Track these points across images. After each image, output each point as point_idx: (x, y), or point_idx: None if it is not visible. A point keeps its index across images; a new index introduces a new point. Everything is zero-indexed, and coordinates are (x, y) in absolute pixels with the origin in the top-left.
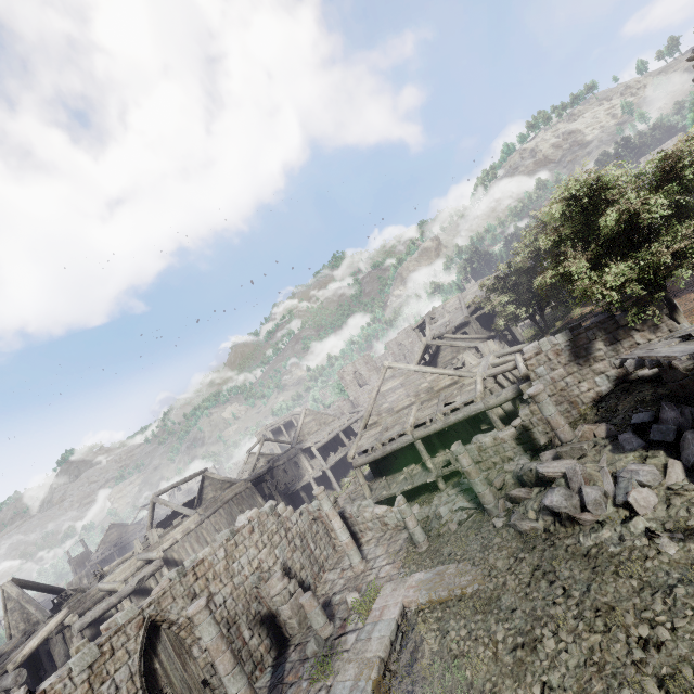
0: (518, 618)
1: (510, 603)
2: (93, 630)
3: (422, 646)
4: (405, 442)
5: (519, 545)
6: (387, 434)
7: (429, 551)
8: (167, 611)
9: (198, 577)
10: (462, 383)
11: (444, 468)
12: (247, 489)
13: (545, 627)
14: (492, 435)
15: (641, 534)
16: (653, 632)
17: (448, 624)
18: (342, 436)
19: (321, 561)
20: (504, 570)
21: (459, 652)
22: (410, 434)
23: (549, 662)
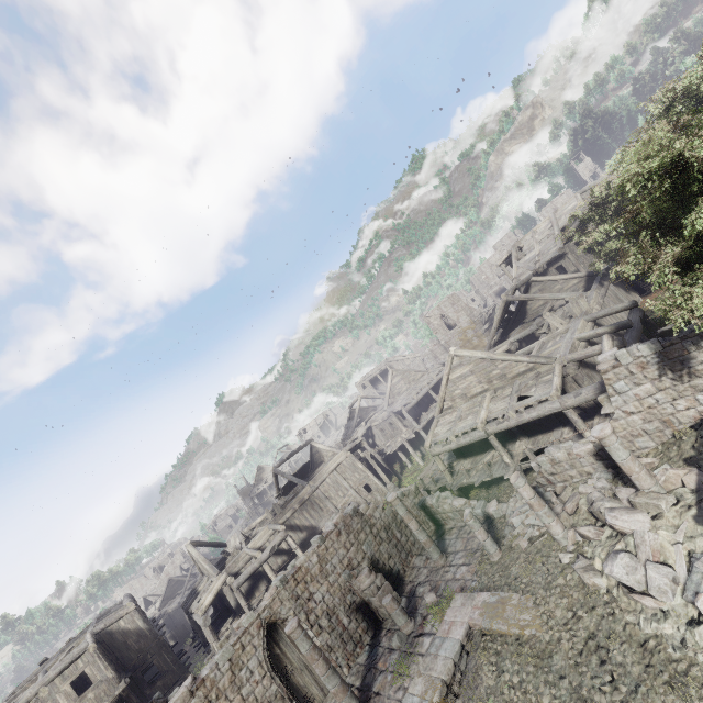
0: (564, 689)
1: (560, 667)
2: (249, 582)
3: (481, 676)
4: (477, 438)
5: (580, 598)
6: (460, 425)
7: (500, 565)
8: (278, 612)
9: (299, 582)
10: (538, 371)
11: (522, 463)
12: (347, 458)
13: None
14: (566, 448)
15: None
16: None
17: (504, 662)
18: (431, 394)
19: (408, 547)
20: (561, 624)
21: (509, 699)
22: (482, 430)
23: None
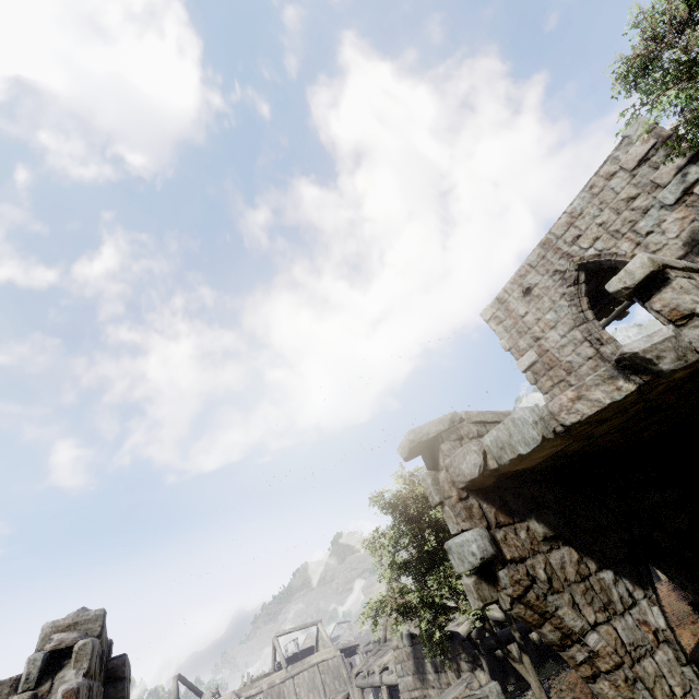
0: None
1: None
2: None
3: None
4: (375, 682)
5: None
6: (377, 661)
7: None
8: None
9: None
10: None
11: None
12: (335, 658)
13: None
14: None
15: None
16: None
17: None
18: None
19: None
20: None
21: None
22: (377, 674)
23: None
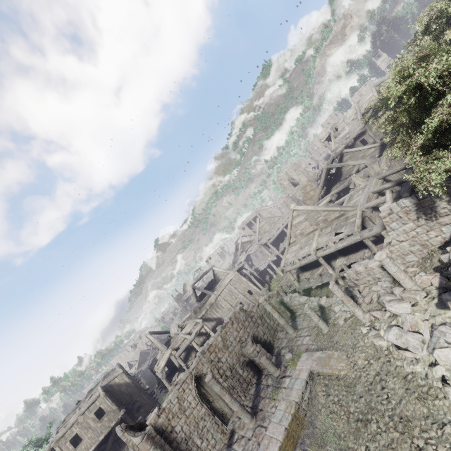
0: (362, 403)
1: (360, 391)
2: (185, 352)
3: (317, 398)
4: (311, 260)
5: (372, 353)
6: (301, 253)
7: (328, 335)
8: (201, 370)
9: (211, 352)
10: (346, 216)
11: (340, 273)
12: (236, 275)
13: (374, 415)
14: (364, 264)
15: (438, 378)
16: (425, 446)
17: (330, 390)
18: (285, 230)
19: (275, 327)
20: (361, 368)
21: (332, 409)
22: (314, 255)
23: (371, 436)
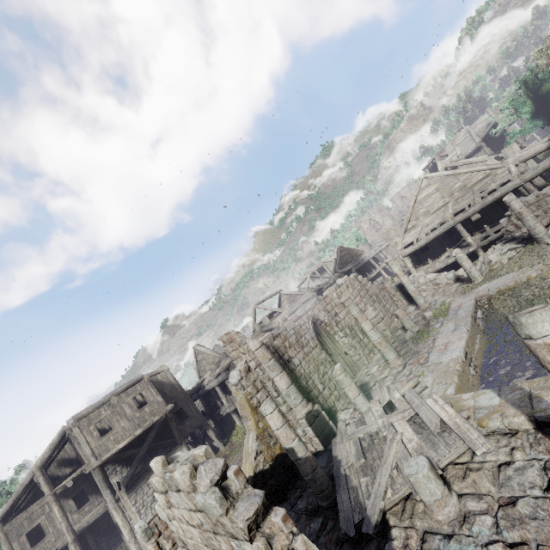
0: None
1: None
2: None
3: (500, 308)
4: (446, 228)
5: None
6: (428, 227)
7: (486, 279)
8: (318, 315)
9: (327, 303)
10: (495, 173)
11: (482, 241)
12: (313, 297)
13: None
14: (534, 194)
15: None
16: None
17: (520, 293)
18: (372, 262)
19: (391, 311)
20: None
21: (535, 297)
22: (451, 220)
23: None
